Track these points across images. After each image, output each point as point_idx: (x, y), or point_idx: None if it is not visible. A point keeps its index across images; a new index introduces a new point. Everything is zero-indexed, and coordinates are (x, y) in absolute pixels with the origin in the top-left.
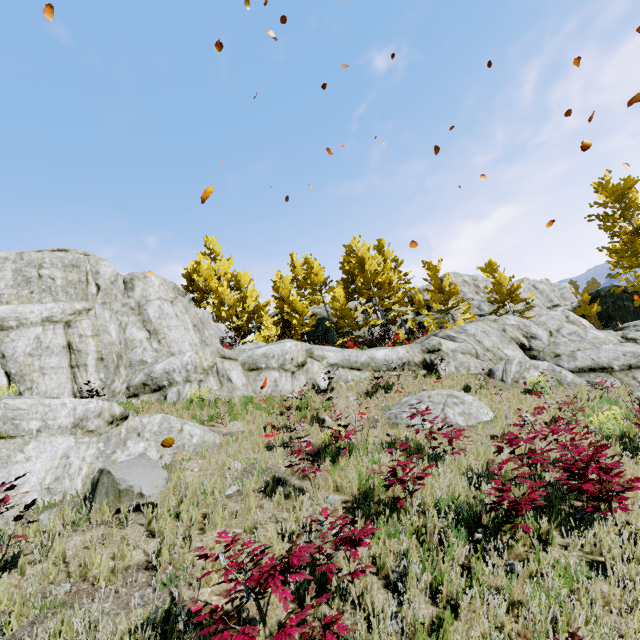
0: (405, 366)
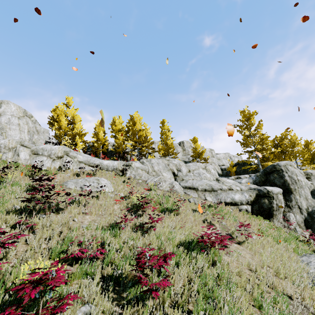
0: (114, 170)
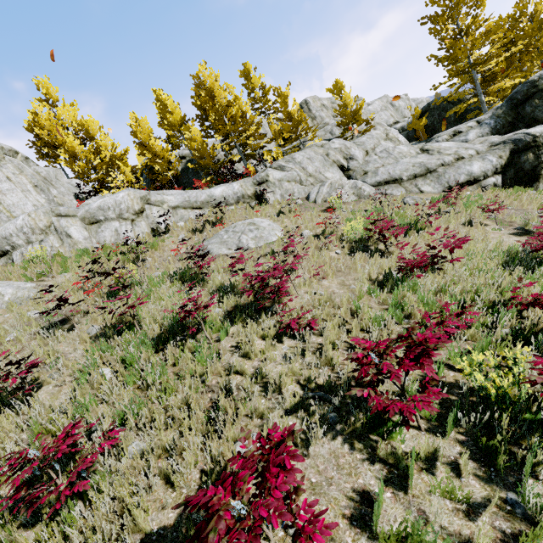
0: (240, 200)
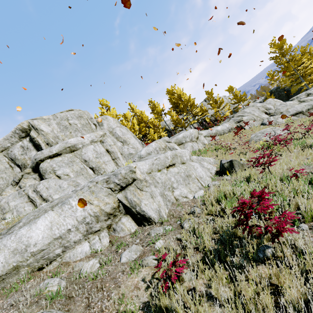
0: (230, 130)
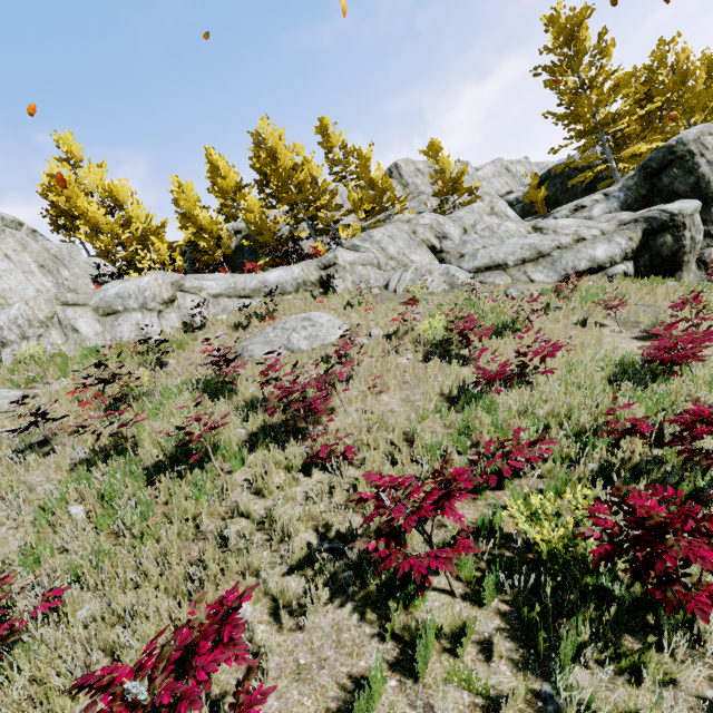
0: (301, 287)
